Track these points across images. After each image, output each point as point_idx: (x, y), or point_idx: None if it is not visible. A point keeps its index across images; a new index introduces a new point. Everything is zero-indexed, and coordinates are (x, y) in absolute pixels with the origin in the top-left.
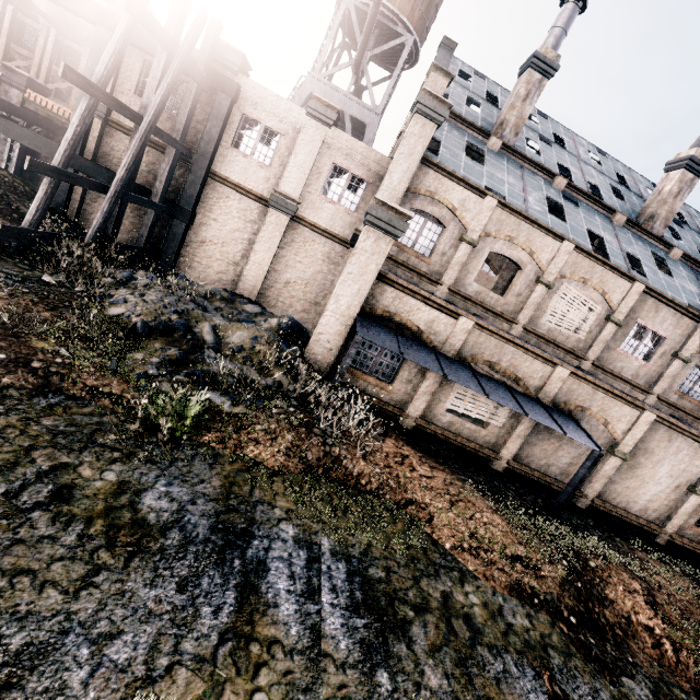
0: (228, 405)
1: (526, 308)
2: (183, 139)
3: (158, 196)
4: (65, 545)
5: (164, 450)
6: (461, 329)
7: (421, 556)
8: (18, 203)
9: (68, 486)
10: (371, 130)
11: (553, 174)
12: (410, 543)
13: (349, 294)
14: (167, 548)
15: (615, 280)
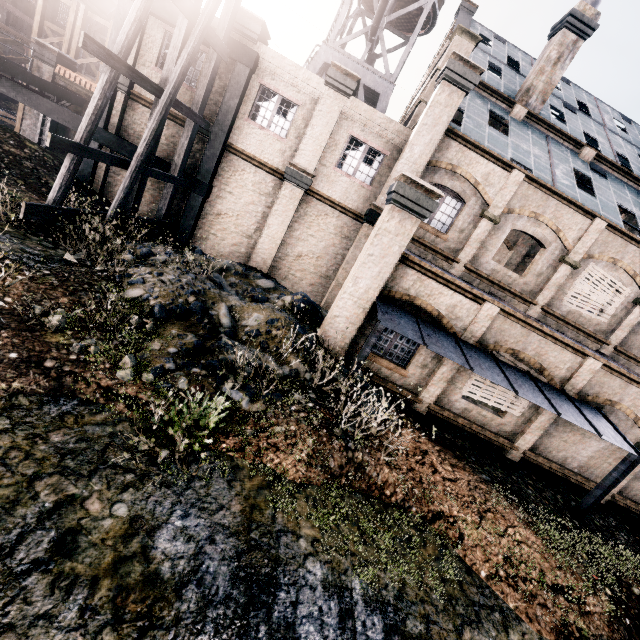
0: (245, 401)
1: (547, 289)
2: (201, 112)
3: (176, 170)
4: (63, 627)
5: (180, 468)
6: (484, 315)
7: (458, 592)
8: (47, 177)
9: (73, 530)
10: (384, 100)
11: (581, 144)
12: (444, 574)
13: (368, 277)
14: (183, 617)
15: None
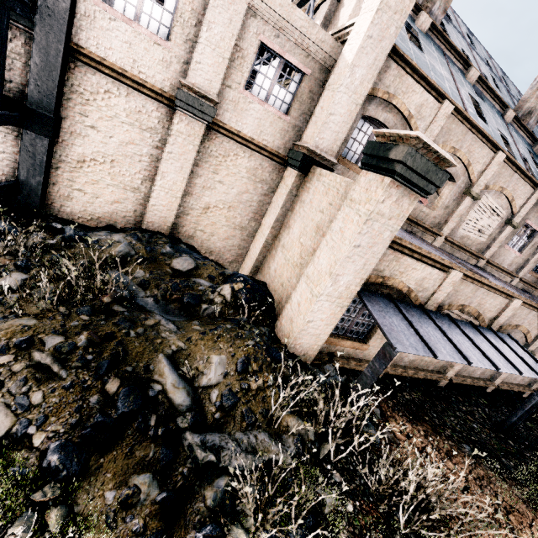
0: None
1: (451, 221)
2: None
3: None
4: None
5: None
6: (449, 283)
7: None
8: None
9: None
10: None
11: (469, 64)
12: None
13: (351, 272)
14: None
15: (523, 187)
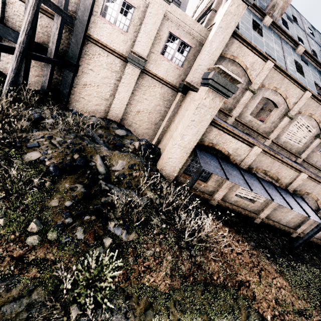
0: (124, 234)
1: (276, 131)
2: (65, 8)
3: (52, 53)
4: None
5: None
6: (253, 153)
7: None
8: None
9: None
10: (183, 6)
11: (298, 44)
12: None
13: (190, 134)
14: None
15: None
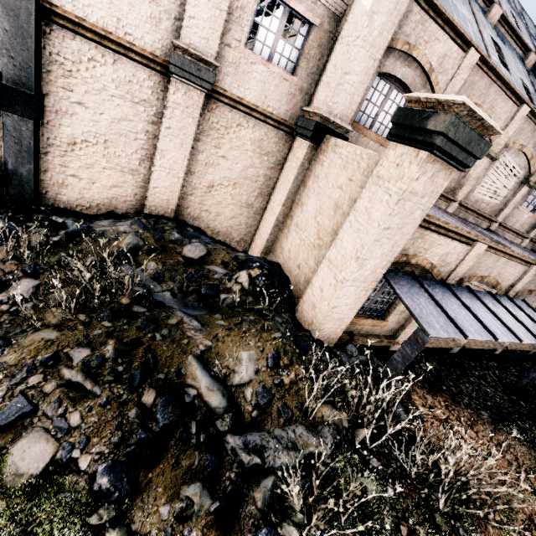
0: None
1: (467, 185)
2: None
3: None
4: None
5: None
6: (472, 256)
7: None
8: None
9: None
10: None
11: (491, 0)
12: None
13: (378, 255)
14: None
15: None
